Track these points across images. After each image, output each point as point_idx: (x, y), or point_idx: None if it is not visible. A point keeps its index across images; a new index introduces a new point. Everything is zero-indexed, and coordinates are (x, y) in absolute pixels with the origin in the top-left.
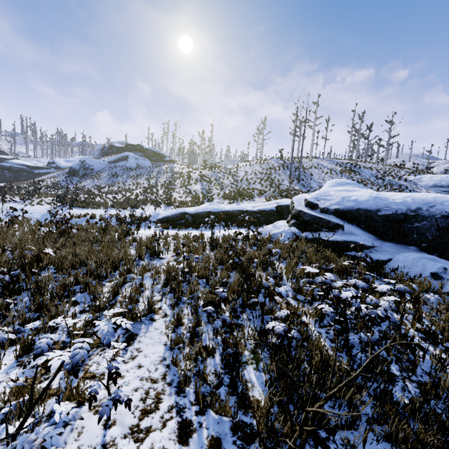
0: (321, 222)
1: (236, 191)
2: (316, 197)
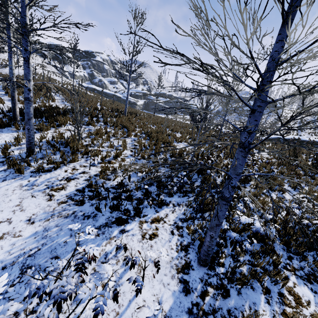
0: None
1: None
2: None
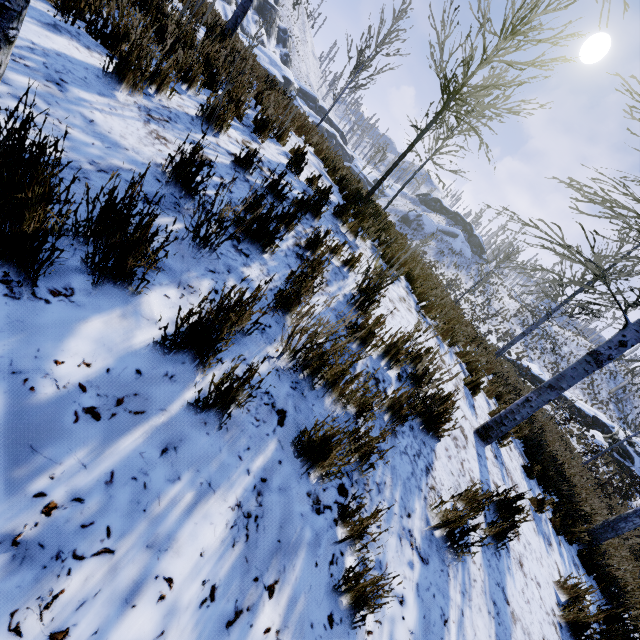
0: (630, 456)
1: (554, 365)
2: (637, 441)
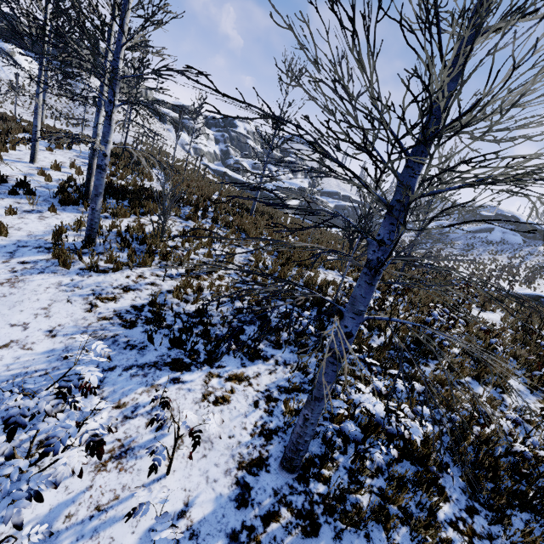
0: None
1: None
2: None
